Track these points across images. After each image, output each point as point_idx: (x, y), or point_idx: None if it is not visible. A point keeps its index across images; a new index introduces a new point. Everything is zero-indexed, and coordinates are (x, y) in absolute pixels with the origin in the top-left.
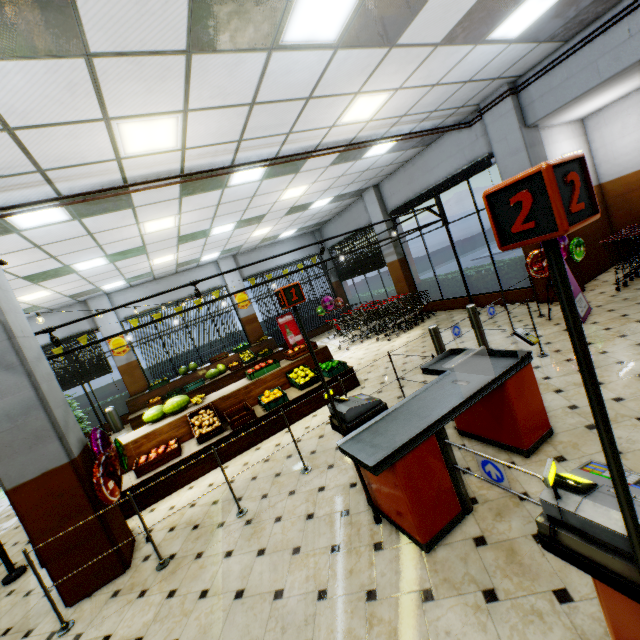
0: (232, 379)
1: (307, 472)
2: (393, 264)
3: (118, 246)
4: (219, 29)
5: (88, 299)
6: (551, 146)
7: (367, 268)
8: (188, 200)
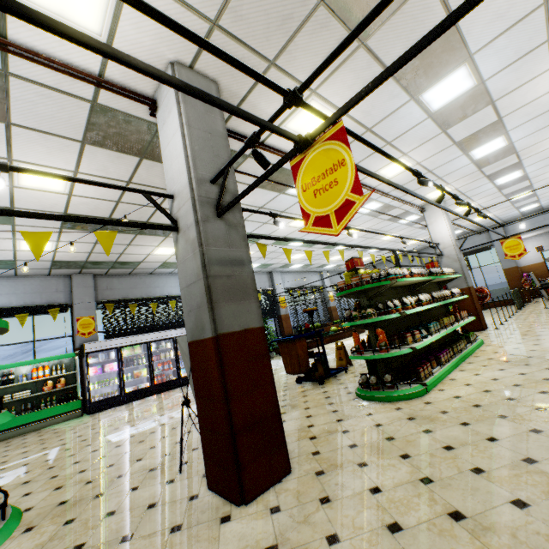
0: (345, 335)
1: (512, 317)
2: None
3: (365, 241)
4: (511, 193)
5: (273, 271)
6: None
7: None
8: (414, 230)
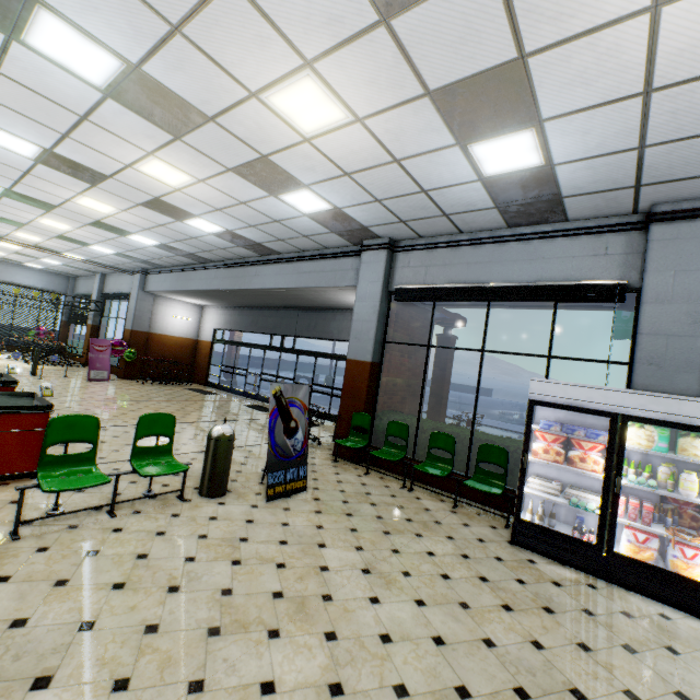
0: None
1: None
2: (90, 326)
3: None
4: None
5: None
6: (169, 307)
7: (82, 321)
8: None
